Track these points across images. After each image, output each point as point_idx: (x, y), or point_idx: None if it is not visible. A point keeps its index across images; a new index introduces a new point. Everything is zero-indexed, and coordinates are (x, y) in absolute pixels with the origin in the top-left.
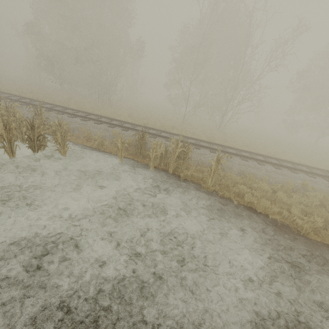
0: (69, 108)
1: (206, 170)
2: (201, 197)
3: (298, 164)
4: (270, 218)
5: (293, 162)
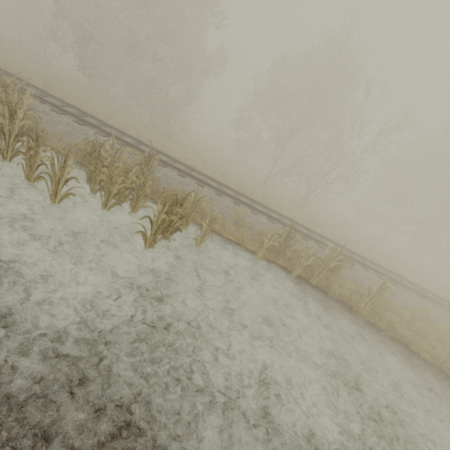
0: (144, 144)
1: (347, 285)
2: (360, 326)
3: (403, 278)
4: (423, 357)
5: (399, 275)
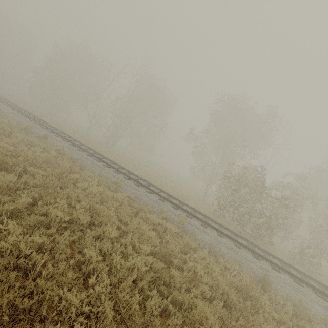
0: None
1: None
2: None
3: (76, 140)
4: None
5: (74, 138)
